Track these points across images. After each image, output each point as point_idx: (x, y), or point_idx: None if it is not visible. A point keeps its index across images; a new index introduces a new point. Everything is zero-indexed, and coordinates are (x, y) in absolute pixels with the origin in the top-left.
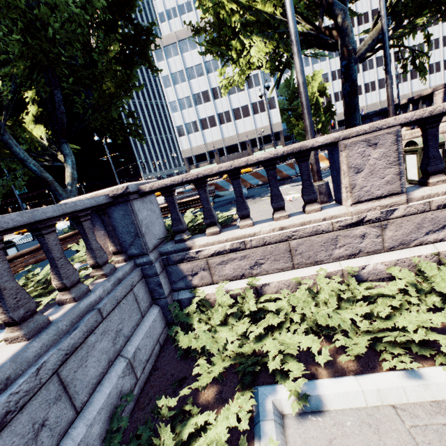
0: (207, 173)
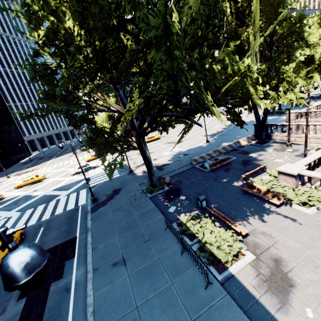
0: (311, 161)
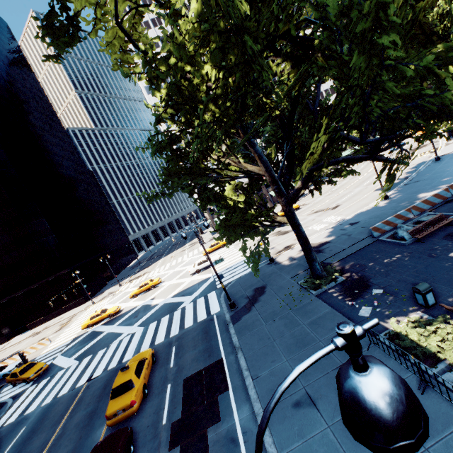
0: None
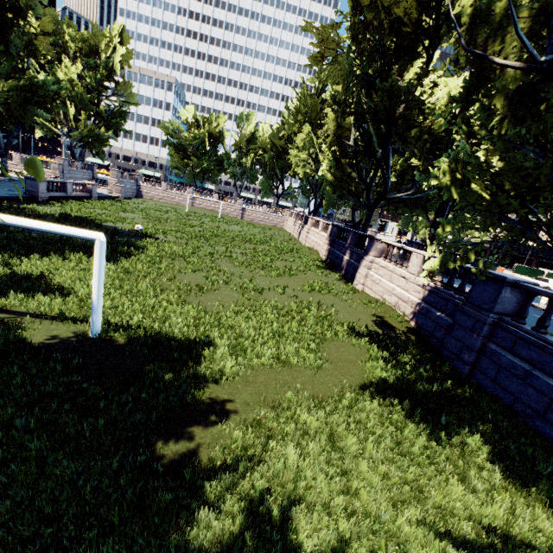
0: None
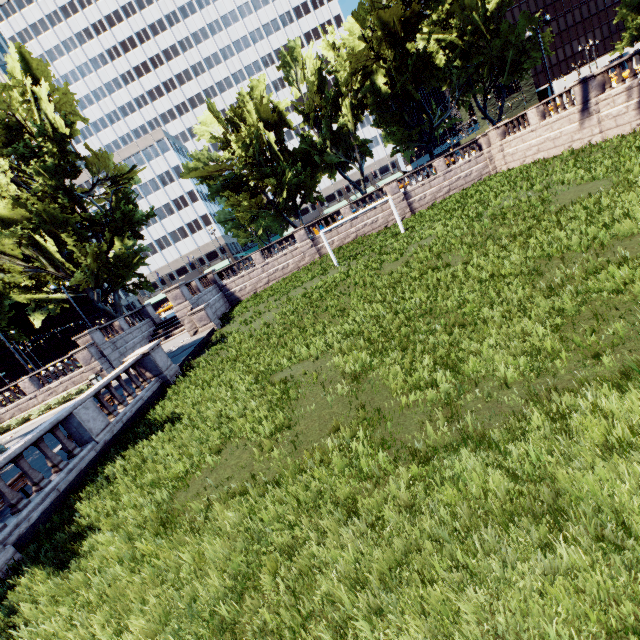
0: None
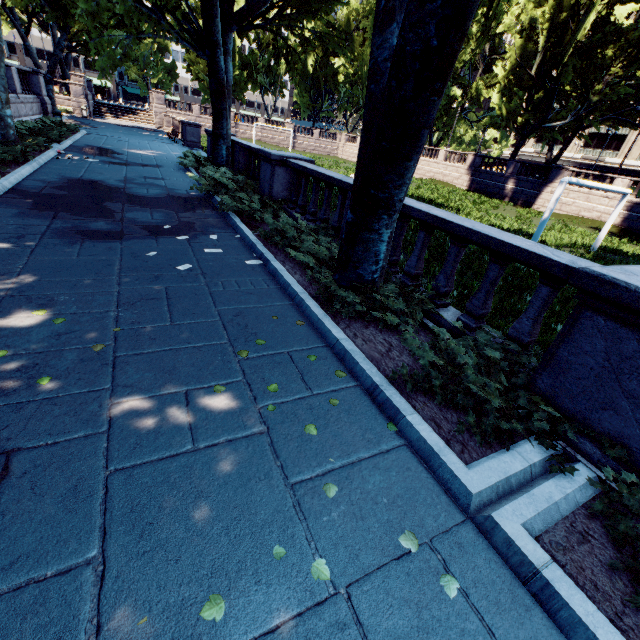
0: None
